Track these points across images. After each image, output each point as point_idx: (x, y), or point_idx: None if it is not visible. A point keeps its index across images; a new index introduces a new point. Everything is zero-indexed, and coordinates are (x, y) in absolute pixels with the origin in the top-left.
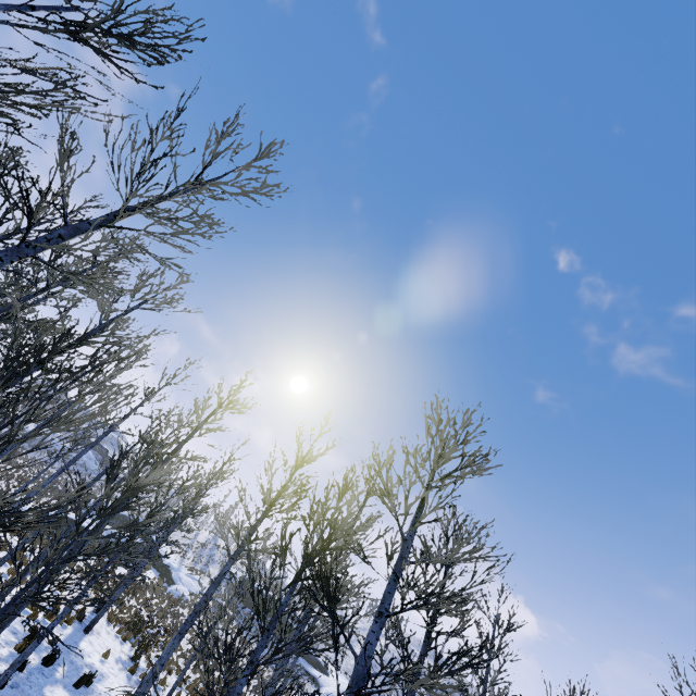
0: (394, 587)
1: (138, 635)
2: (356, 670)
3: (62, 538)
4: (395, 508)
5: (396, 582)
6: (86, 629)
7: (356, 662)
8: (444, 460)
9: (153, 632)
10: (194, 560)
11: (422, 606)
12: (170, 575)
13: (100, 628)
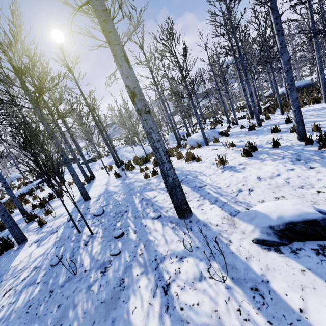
0: None
1: None
2: None
3: None
4: None
5: None
6: None
7: None
8: None
9: None
10: None
11: None
12: None
13: None
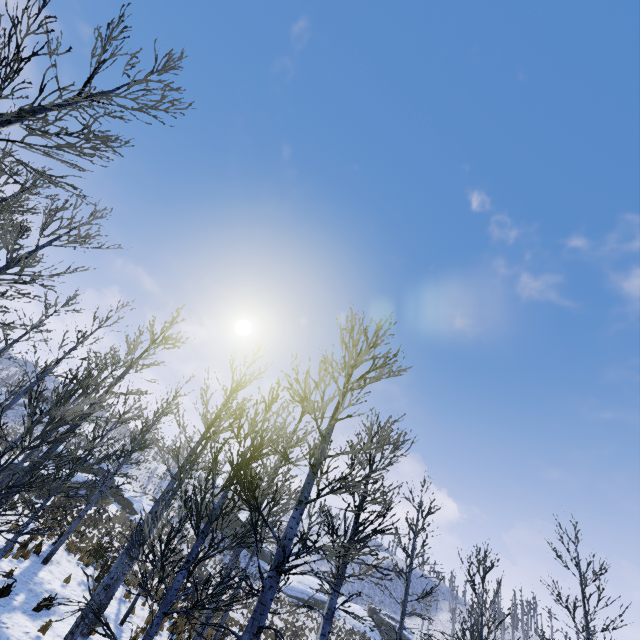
0: (313, 478)
1: (99, 560)
2: (278, 552)
3: (5, 481)
4: (313, 410)
5: (315, 474)
6: (44, 560)
7: (278, 545)
8: (357, 364)
9: (114, 555)
10: (154, 491)
11: (337, 490)
12: (132, 507)
13: (60, 558)
